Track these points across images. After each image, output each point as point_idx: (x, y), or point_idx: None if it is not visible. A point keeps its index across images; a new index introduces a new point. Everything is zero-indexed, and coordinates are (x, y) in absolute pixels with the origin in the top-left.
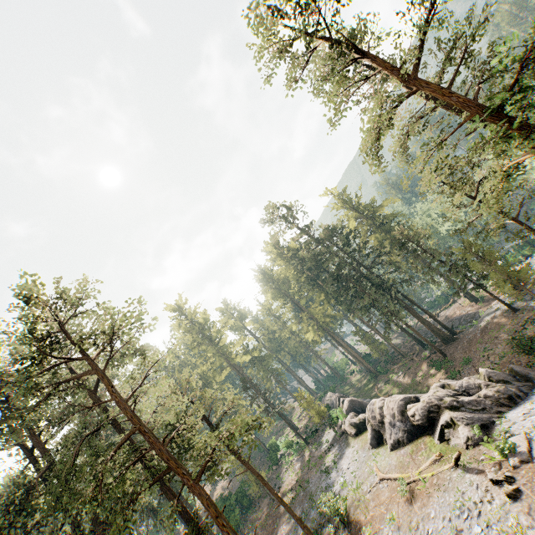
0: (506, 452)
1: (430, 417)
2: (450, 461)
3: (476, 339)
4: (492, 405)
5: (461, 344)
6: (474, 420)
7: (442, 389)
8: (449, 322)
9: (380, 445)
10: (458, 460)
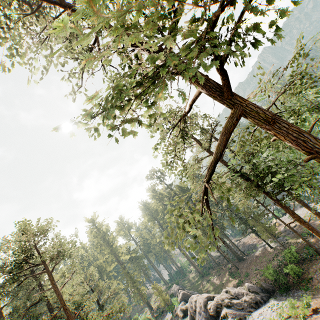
0: None
1: (217, 310)
2: None
3: (253, 261)
4: (247, 306)
5: (246, 263)
6: (236, 314)
7: (226, 293)
8: (243, 247)
9: None
10: None
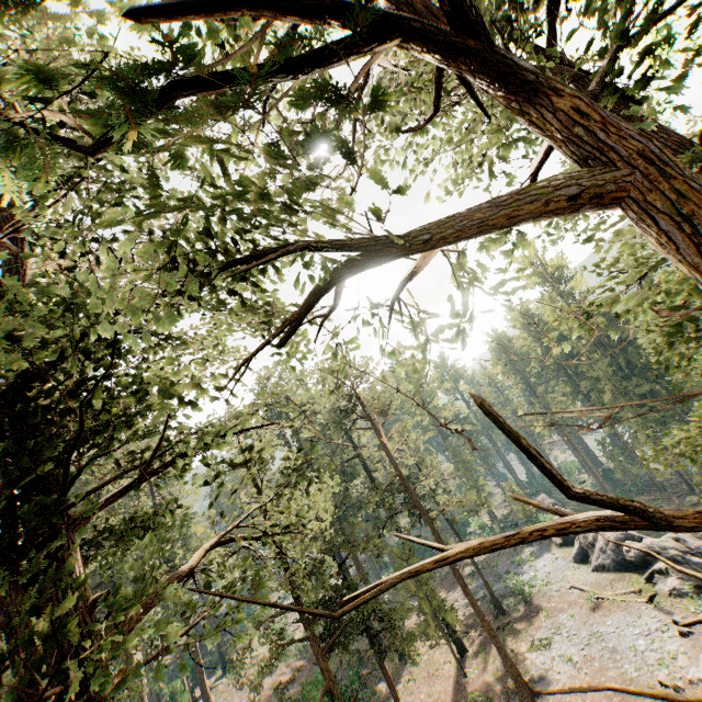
0: (700, 609)
1: (645, 559)
2: (645, 598)
3: None
4: None
5: None
6: (690, 578)
7: (673, 541)
8: None
9: (583, 563)
10: (652, 598)
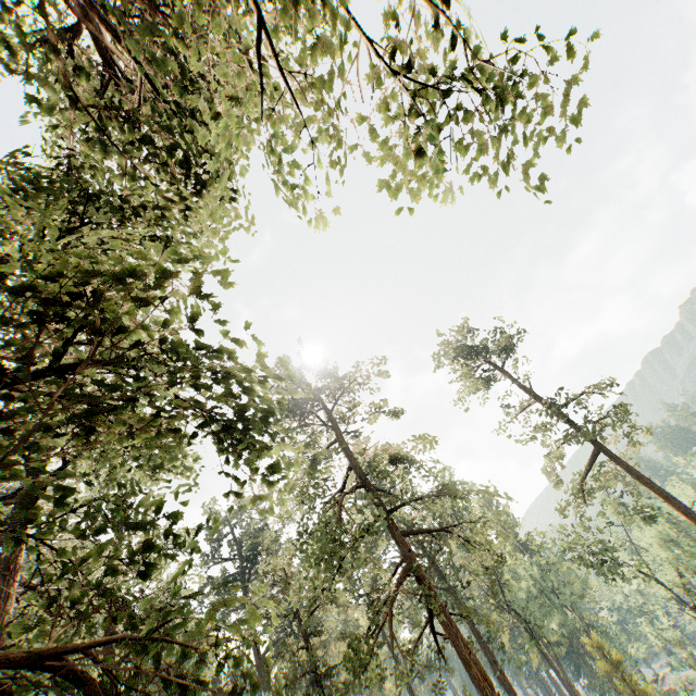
0: None
1: None
2: None
3: None
4: None
5: None
6: None
7: None
8: None
9: None
10: None
